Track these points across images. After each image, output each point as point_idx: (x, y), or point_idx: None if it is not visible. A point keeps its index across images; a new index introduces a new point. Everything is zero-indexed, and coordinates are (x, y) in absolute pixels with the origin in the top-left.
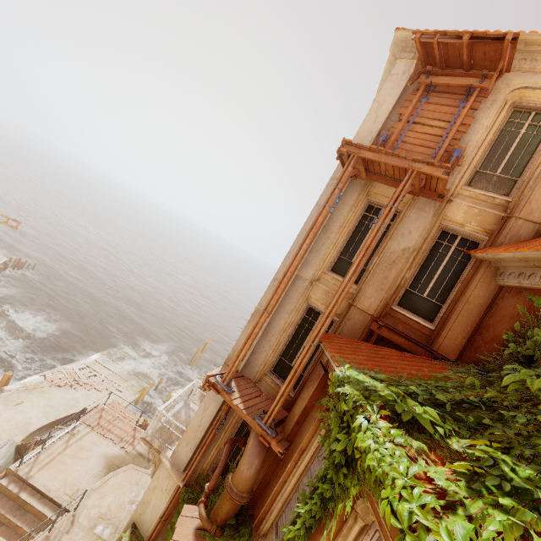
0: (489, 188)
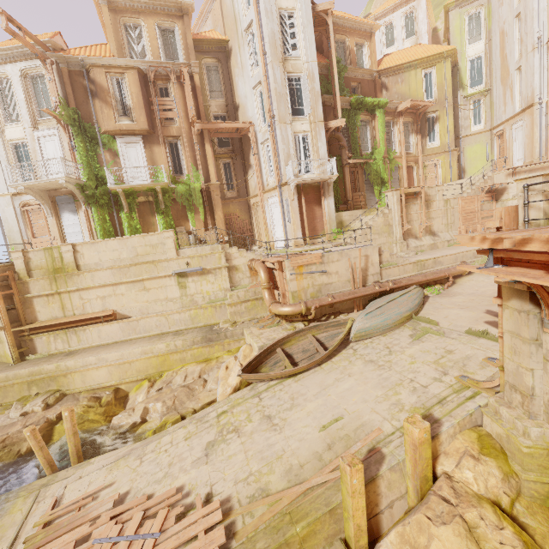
0: None
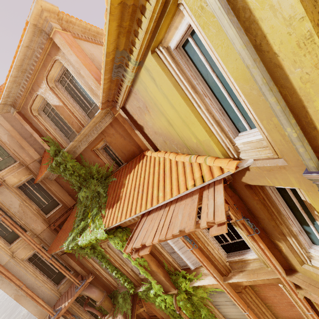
0: (7, 164)
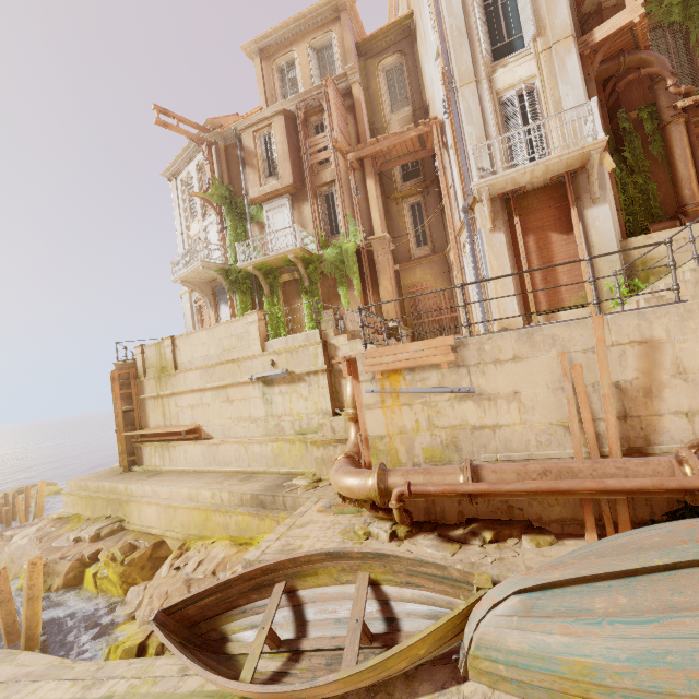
0: None
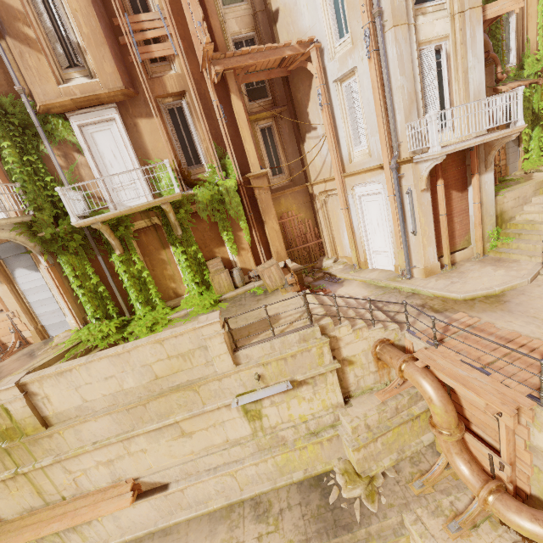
0: None
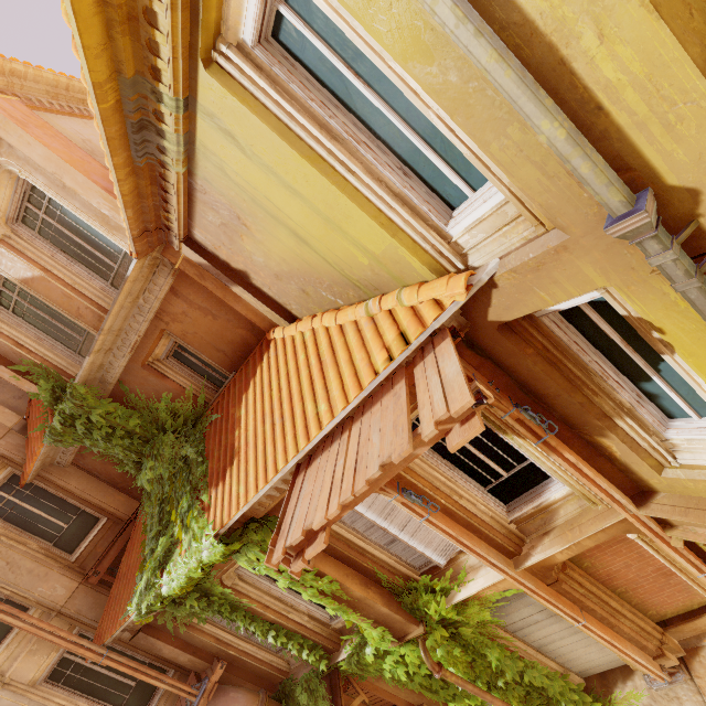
0: None
